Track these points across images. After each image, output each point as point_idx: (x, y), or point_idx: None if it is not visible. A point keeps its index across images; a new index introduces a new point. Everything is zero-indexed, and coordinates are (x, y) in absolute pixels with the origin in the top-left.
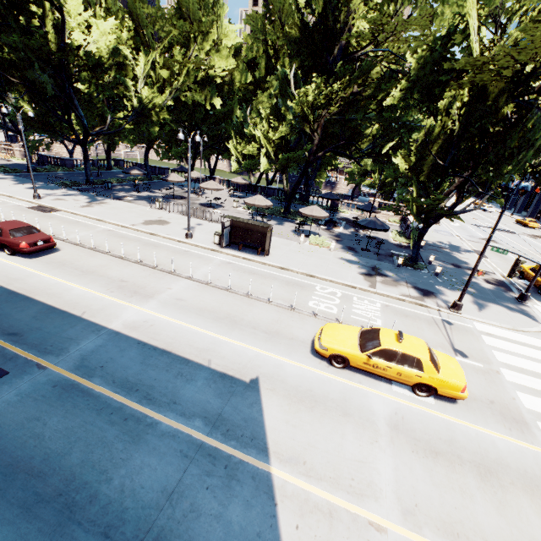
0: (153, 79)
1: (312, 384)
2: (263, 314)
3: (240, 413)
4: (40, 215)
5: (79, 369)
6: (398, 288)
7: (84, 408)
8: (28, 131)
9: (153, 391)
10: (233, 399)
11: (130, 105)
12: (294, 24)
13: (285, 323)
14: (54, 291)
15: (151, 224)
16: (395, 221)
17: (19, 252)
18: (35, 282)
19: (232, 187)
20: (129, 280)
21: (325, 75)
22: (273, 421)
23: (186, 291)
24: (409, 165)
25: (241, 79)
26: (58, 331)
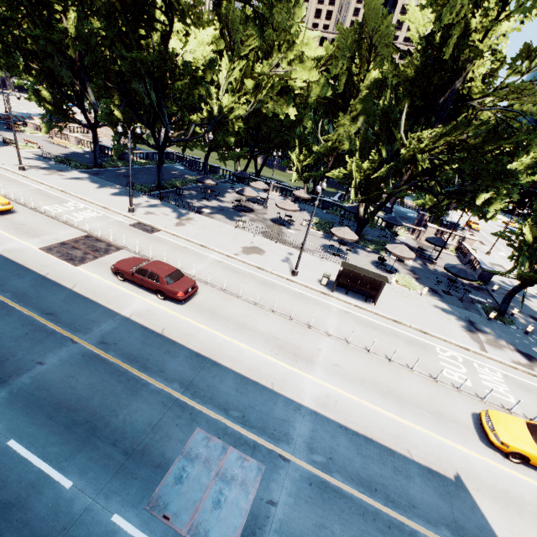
0: (232, 85)
1: (503, 482)
2: (415, 387)
3: (470, 520)
4: (148, 238)
5: (315, 462)
6: (505, 352)
7: (349, 513)
8: (114, 136)
9: (389, 491)
10: (455, 502)
11: (206, 110)
12: (412, 63)
13: (438, 399)
14: (229, 352)
15: (251, 253)
16: (450, 250)
17: (173, 299)
18: (206, 340)
19: (289, 197)
20: (280, 337)
21: (428, 114)
22: (500, 530)
23: (335, 353)
24: (531, 235)
25: (318, 92)
26: (268, 410)
